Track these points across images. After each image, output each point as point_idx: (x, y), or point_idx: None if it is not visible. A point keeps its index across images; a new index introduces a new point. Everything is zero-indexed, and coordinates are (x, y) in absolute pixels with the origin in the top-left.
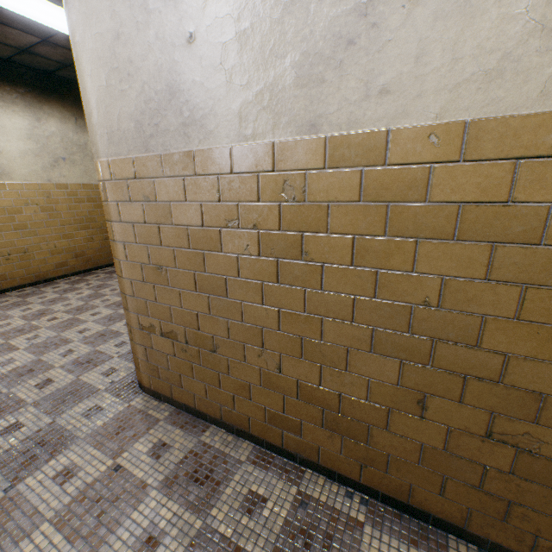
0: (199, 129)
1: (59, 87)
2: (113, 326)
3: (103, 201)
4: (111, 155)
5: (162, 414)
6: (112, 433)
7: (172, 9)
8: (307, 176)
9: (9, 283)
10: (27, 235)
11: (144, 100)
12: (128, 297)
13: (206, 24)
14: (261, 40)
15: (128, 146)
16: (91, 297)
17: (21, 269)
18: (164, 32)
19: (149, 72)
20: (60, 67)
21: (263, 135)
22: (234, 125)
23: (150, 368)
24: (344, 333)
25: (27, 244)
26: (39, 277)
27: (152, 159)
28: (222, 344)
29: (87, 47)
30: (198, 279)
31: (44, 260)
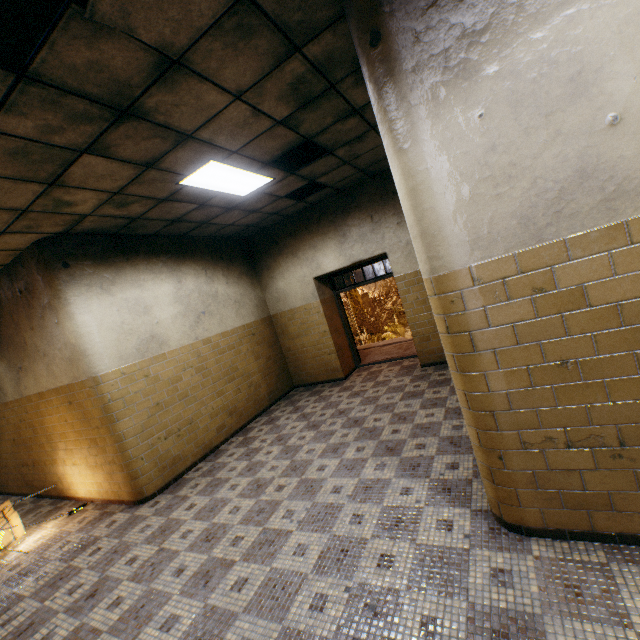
0: (633, 198)
1: (189, 246)
2: (363, 475)
3: (451, 313)
4: (474, 261)
5: (595, 555)
6: (570, 596)
7: (582, 104)
8: None
9: (183, 463)
10: (189, 403)
11: (535, 194)
12: (497, 413)
13: (639, 103)
14: None
15: (504, 244)
16: (289, 453)
17: (191, 444)
18: (569, 126)
19: (545, 166)
20: (196, 227)
21: None
22: None
23: (542, 498)
24: None
25: (190, 413)
26: (205, 448)
27: (548, 247)
28: None
29: (440, 169)
30: None
31: (206, 426)
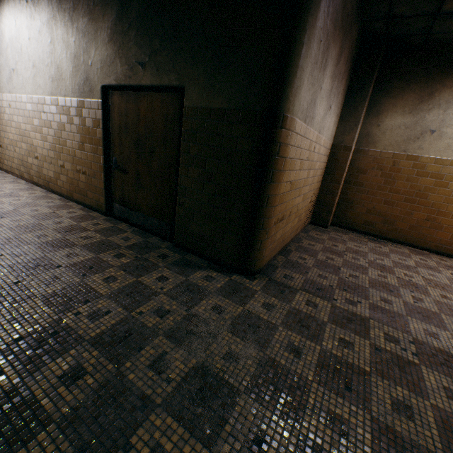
0: None
1: None
2: None
3: None
4: None
5: None
6: None
7: None
8: (11, 102)
9: None
10: None
11: None
12: None
13: None
14: (3, 74)
15: None
16: None
17: None
18: None
19: None
20: None
21: (6, 93)
22: (2, 90)
23: None
24: (21, 139)
25: None
26: None
27: None
28: (8, 146)
29: None
30: (3, 128)
31: None
